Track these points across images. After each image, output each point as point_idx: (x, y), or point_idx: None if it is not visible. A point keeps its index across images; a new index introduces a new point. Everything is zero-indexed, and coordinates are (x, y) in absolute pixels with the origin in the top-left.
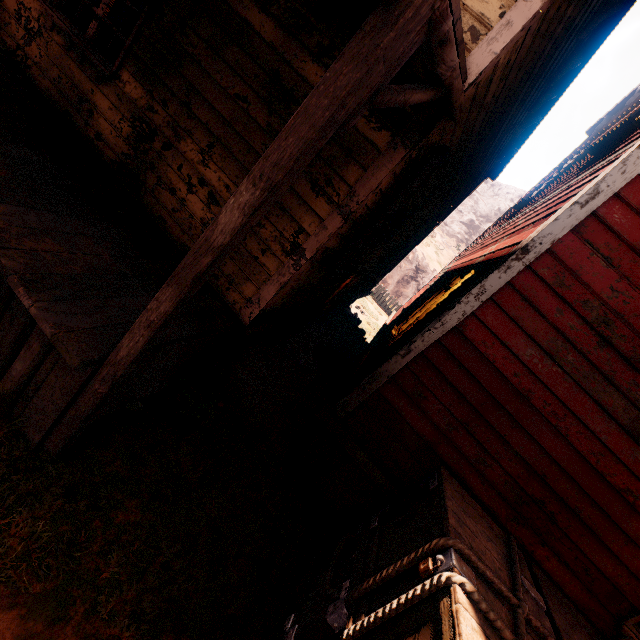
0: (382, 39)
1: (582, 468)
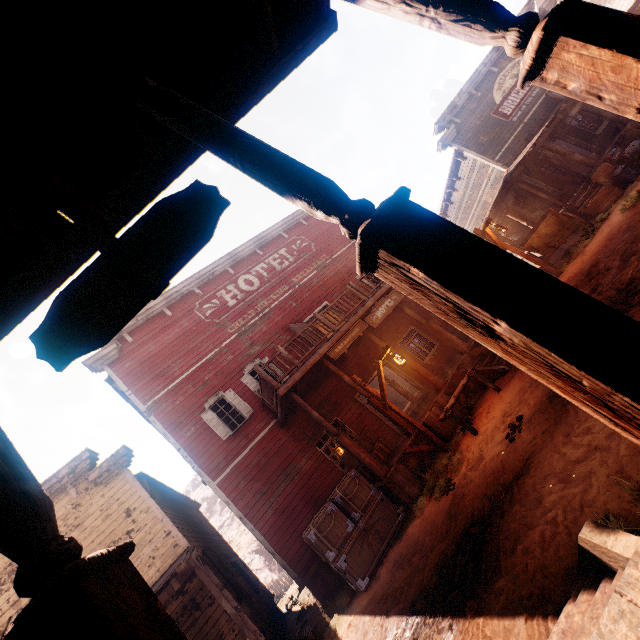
0: (200, 568)
1: (303, 490)
